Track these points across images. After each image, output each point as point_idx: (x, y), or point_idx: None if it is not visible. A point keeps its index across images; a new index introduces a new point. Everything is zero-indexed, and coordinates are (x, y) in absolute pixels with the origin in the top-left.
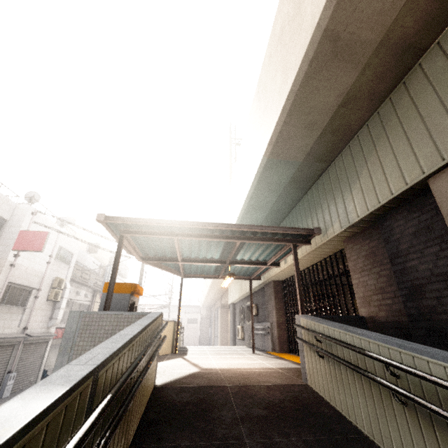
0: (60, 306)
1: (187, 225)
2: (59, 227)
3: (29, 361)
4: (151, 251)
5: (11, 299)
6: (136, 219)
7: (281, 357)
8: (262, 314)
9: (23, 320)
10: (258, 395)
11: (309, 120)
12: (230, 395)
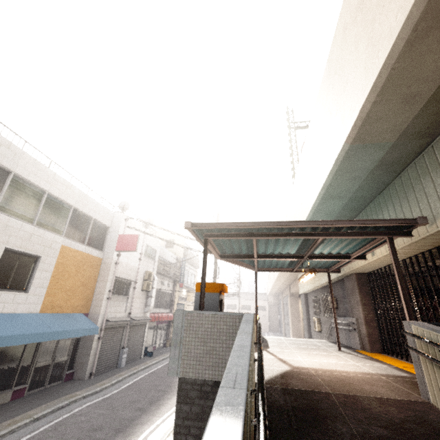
0: (151, 295)
1: (266, 225)
2: (144, 229)
3: (135, 340)
4: (228, 250)
5: (118, 290)
6: (218, 224)
7: (375, 358)
8: (343, 308)
9: (127, 306)
10: (371, 410)
11: (408, 93)
12: (337, 404)
